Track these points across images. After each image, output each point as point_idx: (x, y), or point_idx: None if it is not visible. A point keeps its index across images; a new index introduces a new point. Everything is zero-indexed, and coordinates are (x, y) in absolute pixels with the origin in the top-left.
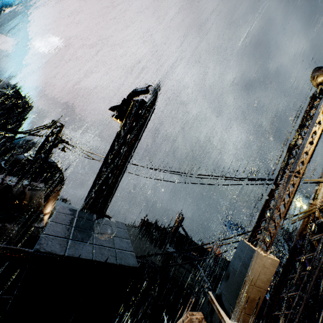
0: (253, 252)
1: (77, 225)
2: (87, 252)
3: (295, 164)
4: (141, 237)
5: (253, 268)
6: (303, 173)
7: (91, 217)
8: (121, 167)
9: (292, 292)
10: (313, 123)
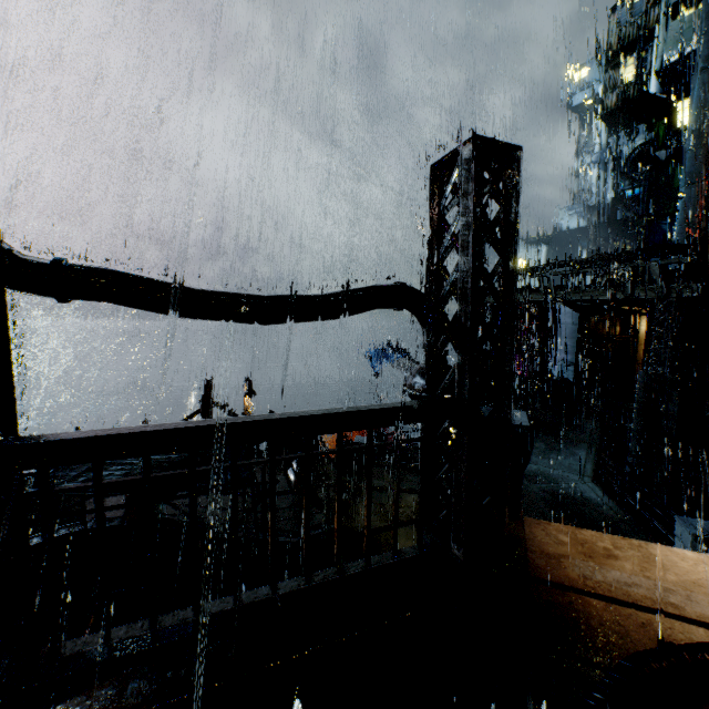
0: None
1: None
2: None
3: None
4: None
5: None
6: None
7: None
8: None
9: None
10: None
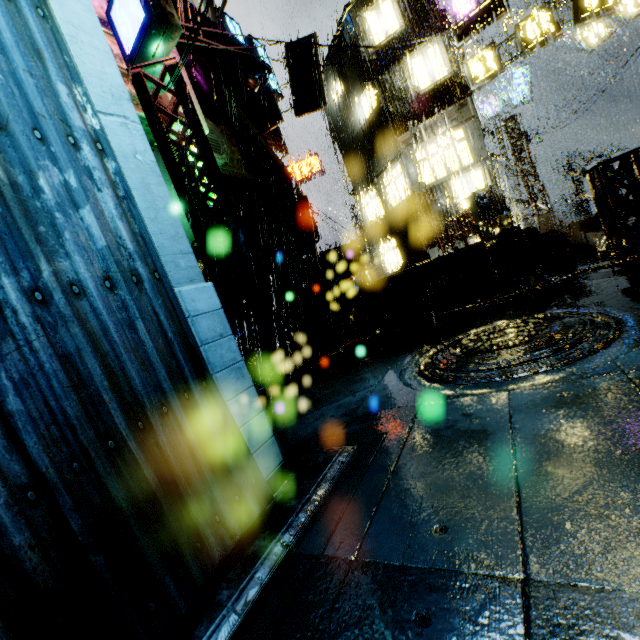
0: None
1: None
2: None
3: None
4: None
5: None
6: None
7: None
8: None
9: None
10: None
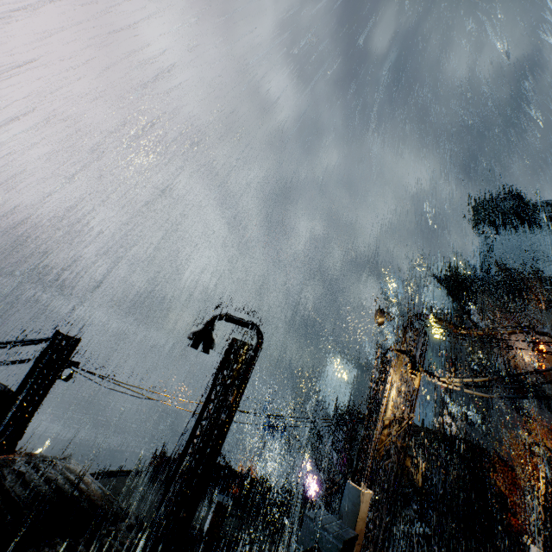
0: (359, 491)
1: (326, 522)
2: (346, 534)
3: (378, 415)
4: (157, 488)
5: (361, 504)
6: (382, 420)
7: (318, 513)
8: (229, 425)
9: (376, 512)
10: (385, 383)
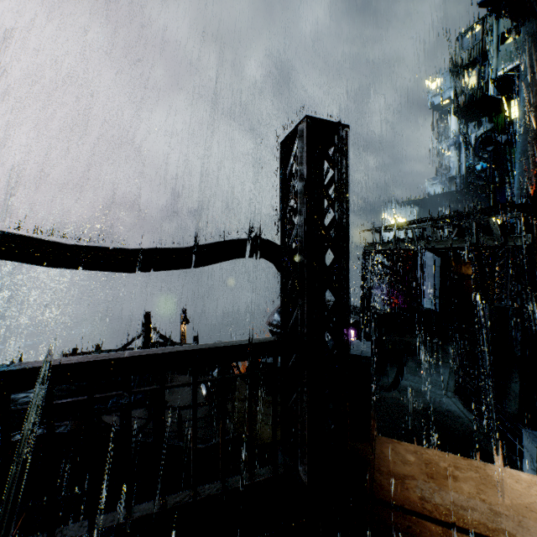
0: None
1: None
2: None
3: None
4: None
5: None
6: None
7: None
8: None
9: None
10: None
